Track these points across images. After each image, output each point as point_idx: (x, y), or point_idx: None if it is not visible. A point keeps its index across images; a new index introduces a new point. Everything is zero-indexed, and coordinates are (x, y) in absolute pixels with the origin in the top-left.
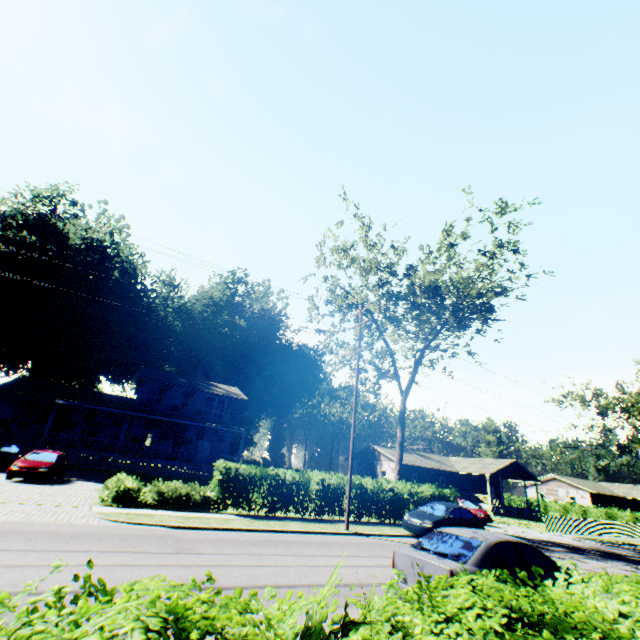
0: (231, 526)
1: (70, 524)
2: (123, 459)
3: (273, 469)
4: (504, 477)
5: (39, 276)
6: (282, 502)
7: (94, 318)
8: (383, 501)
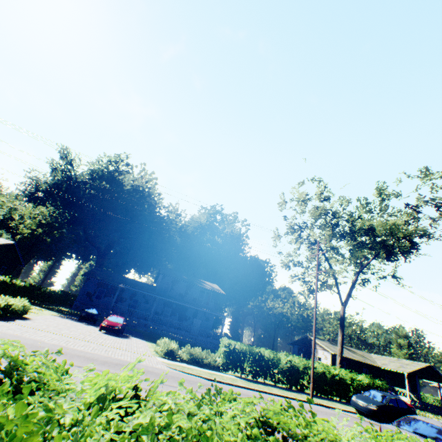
0: (239, 384)
1: (155, 367)
2: (153, 325)
3: (256, 348)
4: (420, 377)
5: (108, 207)
6: (262, 372)
7: (134, 233)
8: (330, 382)
